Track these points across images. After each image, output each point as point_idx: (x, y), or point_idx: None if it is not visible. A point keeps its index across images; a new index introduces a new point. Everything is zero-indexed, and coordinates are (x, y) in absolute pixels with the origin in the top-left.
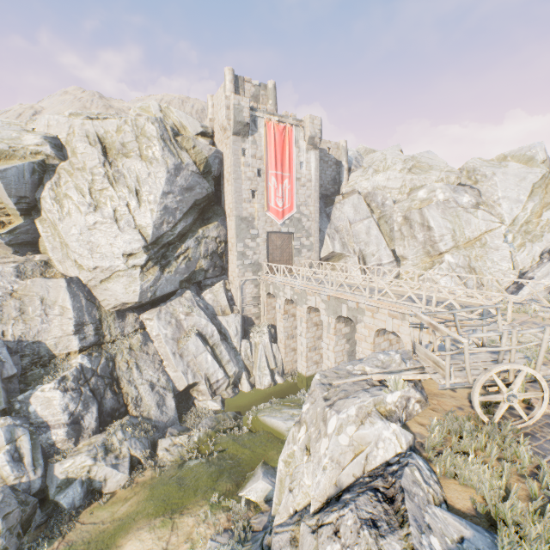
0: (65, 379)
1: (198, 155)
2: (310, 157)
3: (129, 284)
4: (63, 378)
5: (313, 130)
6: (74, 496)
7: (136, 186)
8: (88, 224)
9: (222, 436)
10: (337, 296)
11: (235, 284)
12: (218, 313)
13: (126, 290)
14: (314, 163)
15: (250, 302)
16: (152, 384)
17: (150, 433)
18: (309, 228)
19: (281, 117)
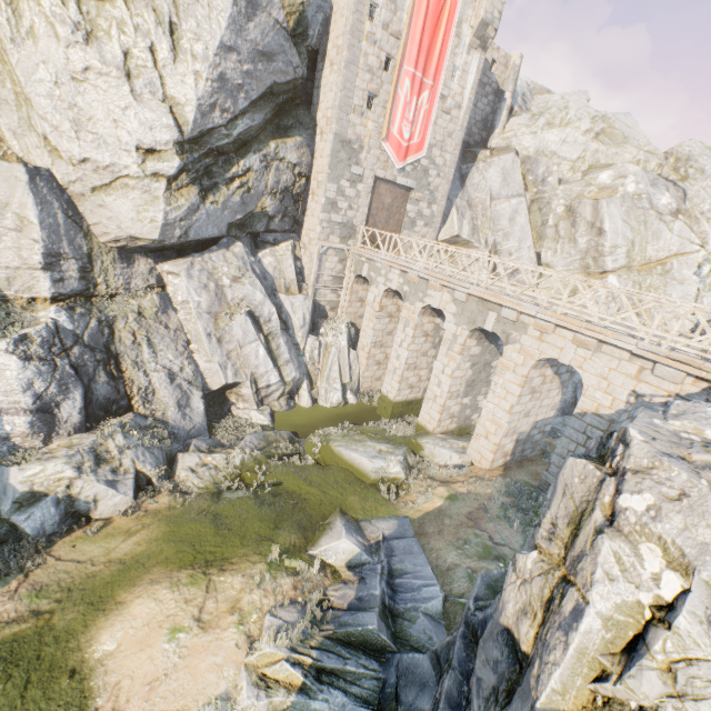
0: (27, 340)
1: None
2: (471, 63)
3: (144, 205)
4: (22, 338)
5: (490, 9)
6: (43, 519)
7: (170, 13)
8: (72, 68)
9: (276, 465)
10: (486, 297)
11: (312, 250)
12: (280, 289)
13: (138, 216)
14: (473, 76)
15: (328, 284)
16: (171, 374)
17: (166, 443)
18: (436, 189)
19: None
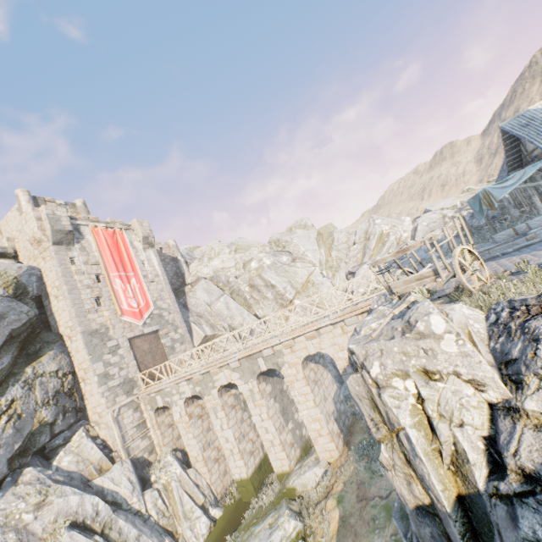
0: None
1: (0, 278)
2: (150, 255)
3: None
4: None
5: (144, 231)
6: None
7: None
8: None
9: None
10: (249, 353)
11: (106, 420)
12: (92, 476)
13: None
14: (155, 259)
15: (135, 435)
16: None
17: None
18: (174, 320)
19: (107, 223)
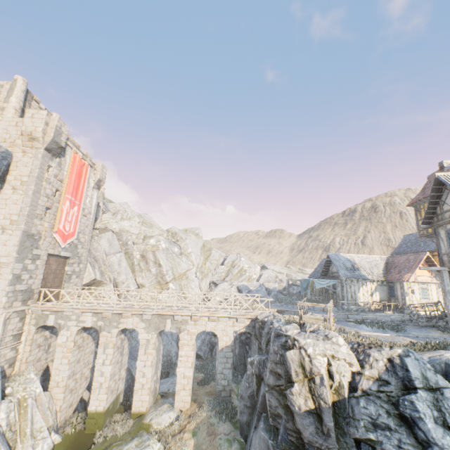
0: None
1: None
2: (94, 194)
3: None
4: None
5: (102, 175)
6: None
7: None
8: None
9: None
10: (164, 313)
11: None
12: None
13: None
14: (95, 200)
15: (8, 343)
16: None
17: None
18: (82, 254)
19: (83, 154)
